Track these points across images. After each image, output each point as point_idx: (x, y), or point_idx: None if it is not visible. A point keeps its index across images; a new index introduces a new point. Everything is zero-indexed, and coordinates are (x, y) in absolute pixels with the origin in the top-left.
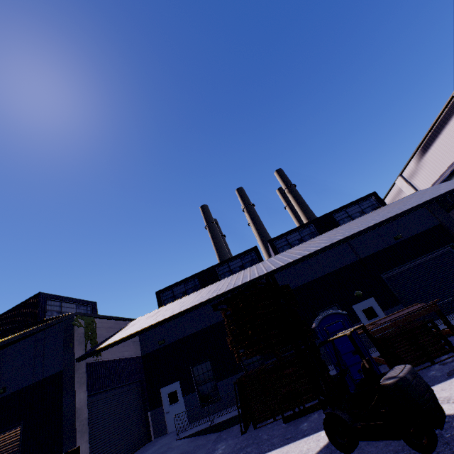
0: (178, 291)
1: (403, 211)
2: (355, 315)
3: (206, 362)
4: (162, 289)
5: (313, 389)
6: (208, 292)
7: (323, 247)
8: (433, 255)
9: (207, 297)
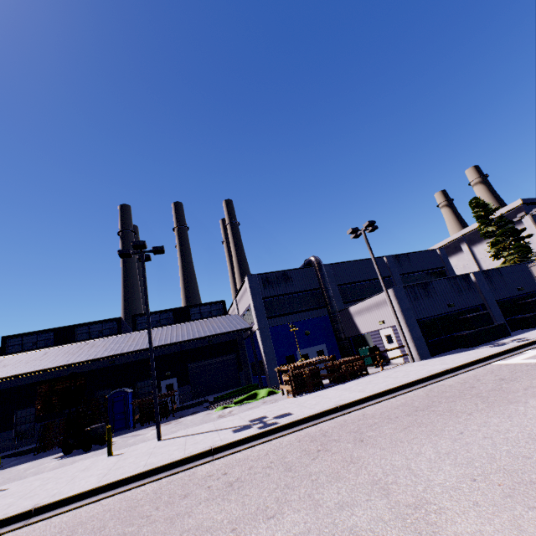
0: (29, 340)
1: (185, 340)
2: (160, 387)
3: (32, 407)
4: (11, 335)
5: (68, 430)
6: (48, 359)
7: (133, 351)
8: (224, 357)
9: (42, 367)
